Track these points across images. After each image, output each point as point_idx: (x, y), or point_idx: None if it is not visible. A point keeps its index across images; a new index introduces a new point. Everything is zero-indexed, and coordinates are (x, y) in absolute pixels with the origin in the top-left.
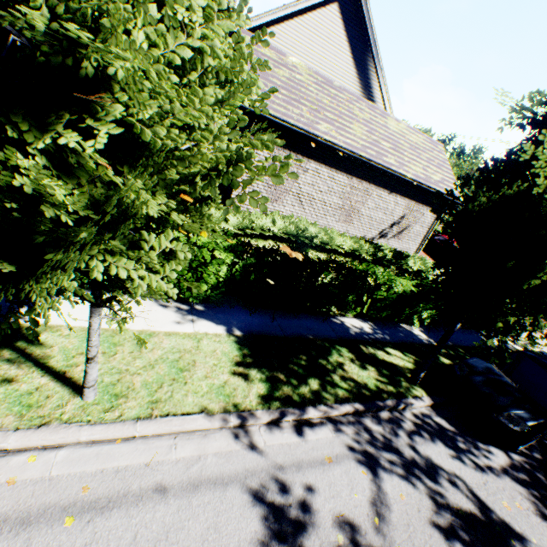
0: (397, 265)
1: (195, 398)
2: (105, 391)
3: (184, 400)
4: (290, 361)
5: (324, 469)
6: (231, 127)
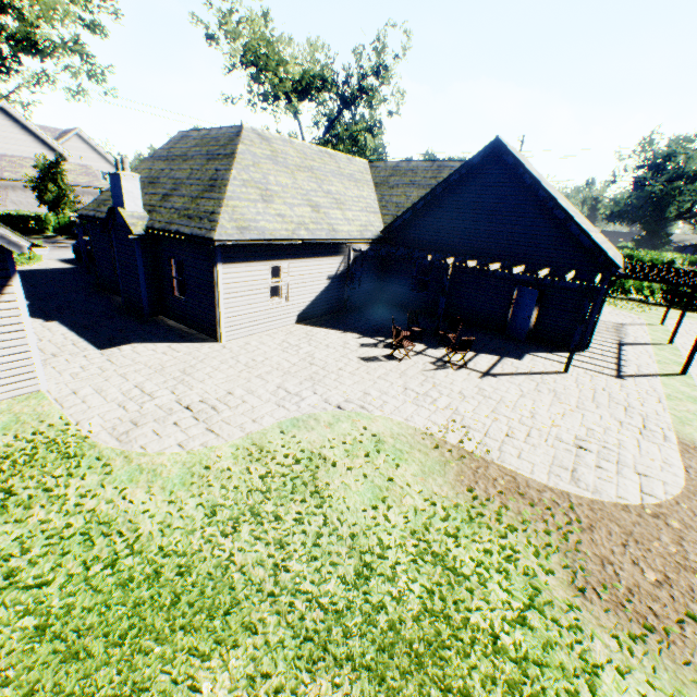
0: None
1: None
2: None
3: None
4: None
5: None
6: None
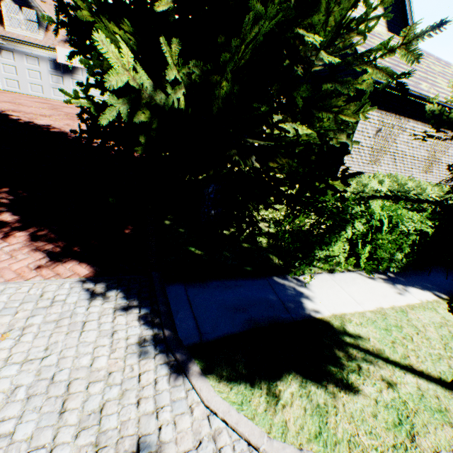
0: None
1: None
2: None
3: None
4: None
5: None
6: None
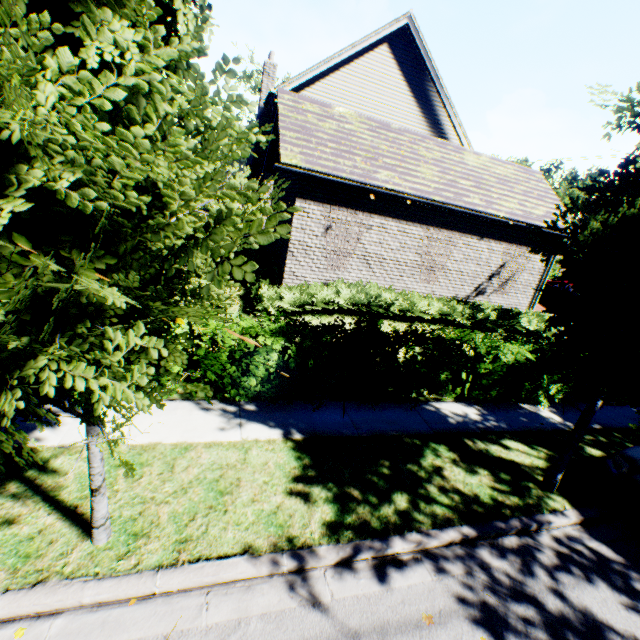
0: (506, 326)
1: (236, 533)
2: (122, 530)
3: (221, 536)
4: (366, 470)
5: (421, 636)
6: (207, 182)
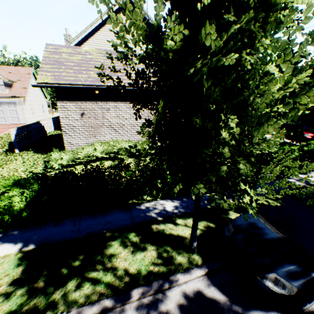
0: None
1: None
2: None
3: None
4: (63, 265)
5: None
6: None
